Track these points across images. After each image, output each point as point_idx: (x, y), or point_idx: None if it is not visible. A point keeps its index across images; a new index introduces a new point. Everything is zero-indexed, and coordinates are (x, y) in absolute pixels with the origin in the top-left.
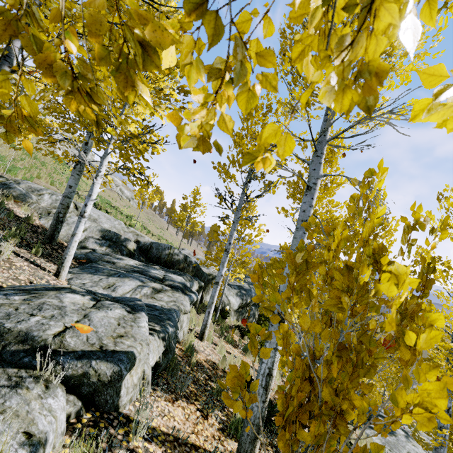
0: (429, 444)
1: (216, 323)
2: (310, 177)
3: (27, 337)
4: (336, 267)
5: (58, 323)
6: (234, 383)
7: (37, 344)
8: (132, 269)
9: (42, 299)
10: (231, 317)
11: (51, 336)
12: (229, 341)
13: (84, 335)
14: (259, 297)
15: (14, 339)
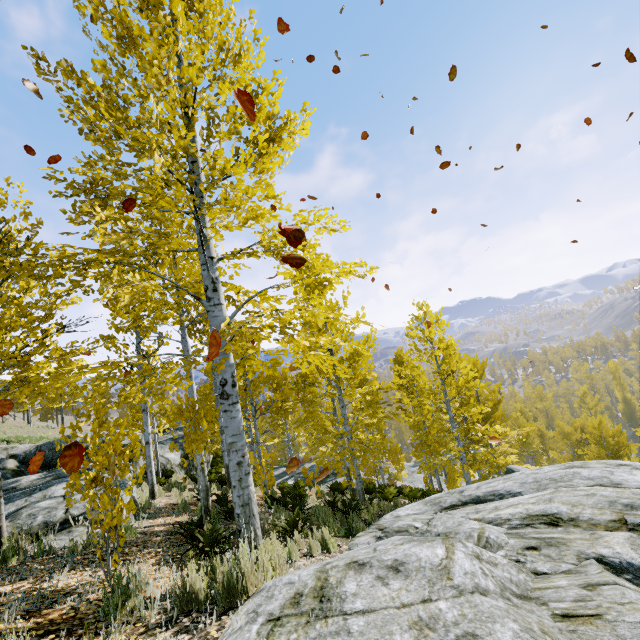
0: (384, 469)
1: (163, 482)
2: (184, 351)
3: (47, 523)
4: (190, 406)
5: (58, 511)
6: (172, 446)
7: (58, 522)
8: (43, 481)
9: (25, 514)
10: (178, 474)
11: (63, 514)
12: (183, 489)
13: (81, 506)
14: (171, 425)
15: (39, 529)
